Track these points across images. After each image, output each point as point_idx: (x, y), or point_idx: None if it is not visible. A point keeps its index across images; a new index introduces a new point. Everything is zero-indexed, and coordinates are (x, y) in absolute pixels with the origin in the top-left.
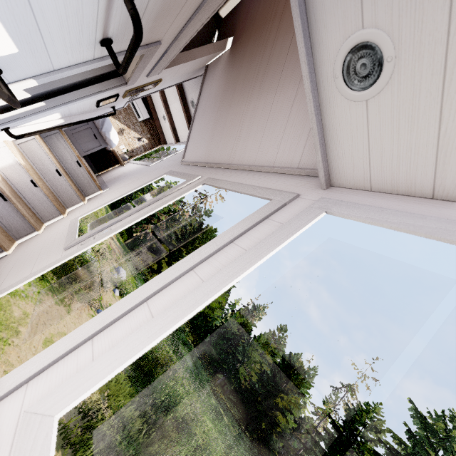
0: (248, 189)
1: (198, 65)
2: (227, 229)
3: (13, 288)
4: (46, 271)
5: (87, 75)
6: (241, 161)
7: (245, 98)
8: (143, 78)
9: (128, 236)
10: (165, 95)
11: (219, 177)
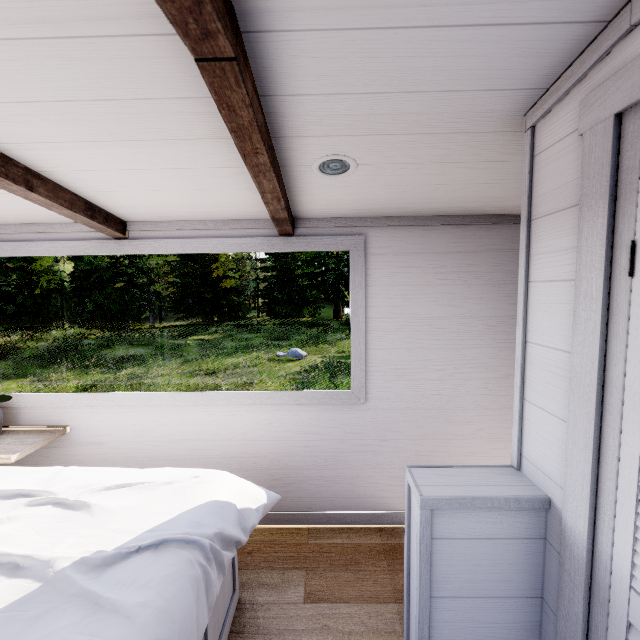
0: None
1: None
2: None
3: None
4: None
5: None
6: None
7: None
8: None
9: None
10: None
11: None
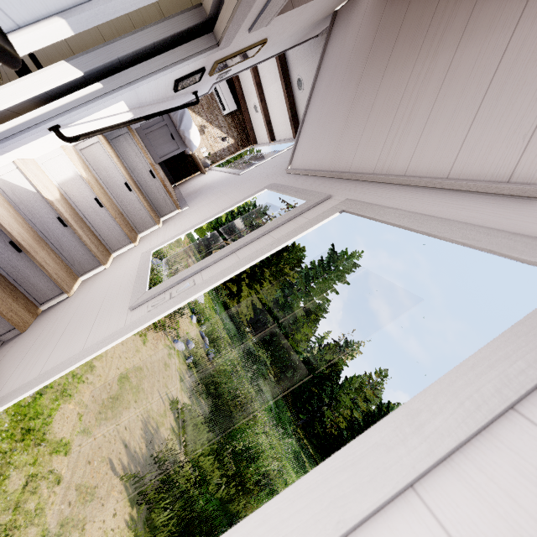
0: (466, 234)
1: (324, 10)
2: (473, 355)
3: (59, 374)
4: (103, 350)
5: (160, 33)
6: (413, 169)
7: (423, 51)
8: (243, 34)
9: (206, 253)
10: (259, 76)
11: (369, 198)
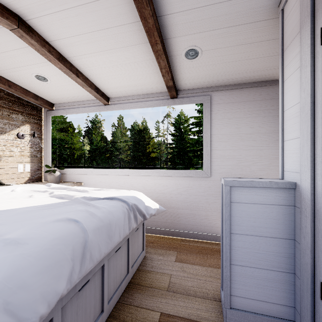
0: None
1: None
2: None
3: None
4: None
5: None
6: None
7: None
8: None
9: None
10: (50, 45)
11: None
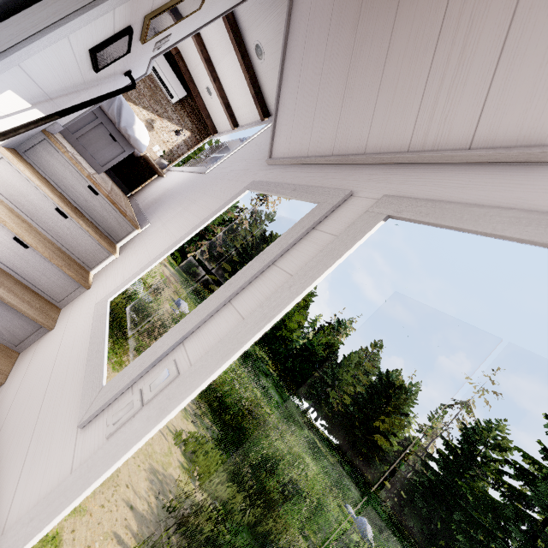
0: None
1: None
2: None
3: None
4: (33, 541)
5: None
6: (487, 137)
7: None
8: None
9: (181, 258)
10: (206, 50)
11: (422, 190)
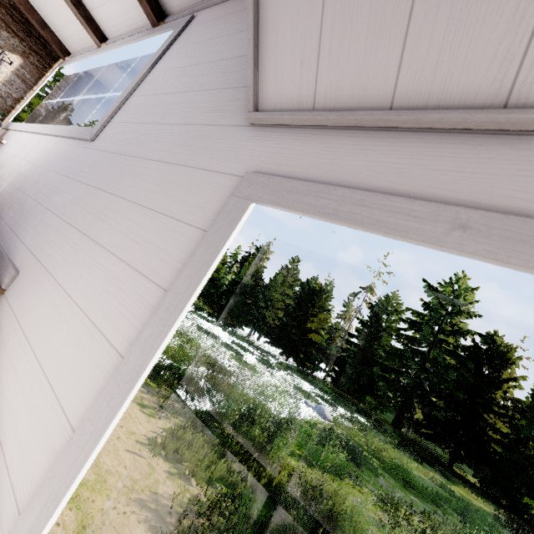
0: None
1: None
2: None
3: None
4: None
5: None
6: None
7: None
8: None
9: None
10: None
11: None
